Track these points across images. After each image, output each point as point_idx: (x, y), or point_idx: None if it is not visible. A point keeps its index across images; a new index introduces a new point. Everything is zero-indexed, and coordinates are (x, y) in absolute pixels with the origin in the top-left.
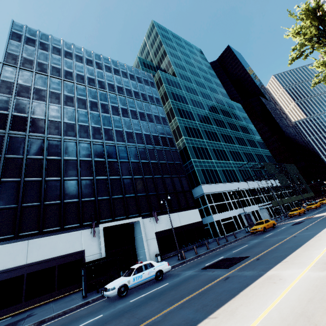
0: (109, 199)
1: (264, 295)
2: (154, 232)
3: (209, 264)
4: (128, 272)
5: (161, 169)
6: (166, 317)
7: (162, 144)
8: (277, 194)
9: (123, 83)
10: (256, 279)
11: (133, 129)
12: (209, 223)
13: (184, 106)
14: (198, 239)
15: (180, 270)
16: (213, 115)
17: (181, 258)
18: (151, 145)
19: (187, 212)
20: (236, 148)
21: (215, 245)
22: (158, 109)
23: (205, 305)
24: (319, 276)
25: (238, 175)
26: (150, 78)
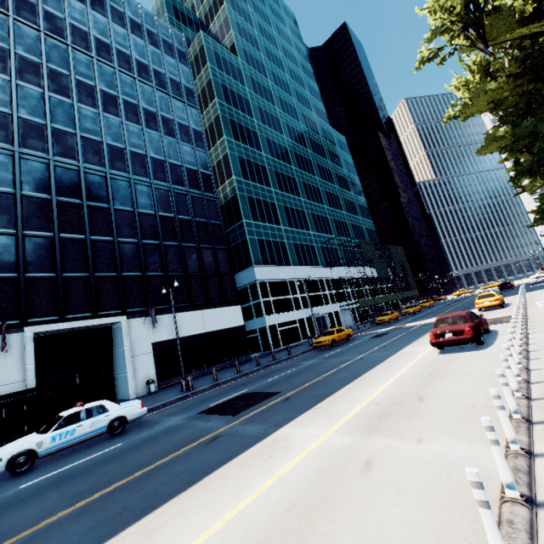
0: (54, 279)
1: (234, 489)
2: (151, 343)
3: (216, 404)
4: (48, 424)
5: (180, 231)
6: (31, 540)
7: (189, 184)
8: (369, 289)
9: (113, 35)
10: (252, 446)
11: (127, 142)
12: (258, 329)
13: (245, 118)
14: (234, 355)
15: (167, 413)
16: (295, 146)
17: (186, 389)
18: (163, 182)
19: (220, 310)
20: (323, 212)
21: (254, 366)
22: (188, 112)
23: (124, 510)
24: (341, 445)
25: (318, 255)
26: (179, 43)
